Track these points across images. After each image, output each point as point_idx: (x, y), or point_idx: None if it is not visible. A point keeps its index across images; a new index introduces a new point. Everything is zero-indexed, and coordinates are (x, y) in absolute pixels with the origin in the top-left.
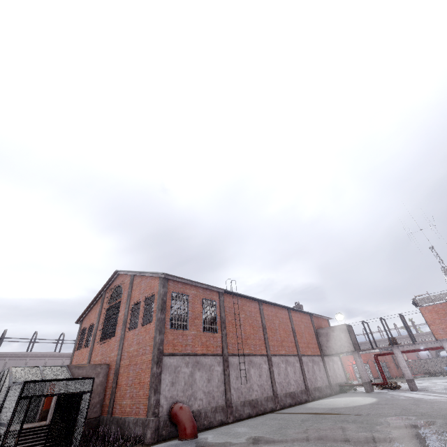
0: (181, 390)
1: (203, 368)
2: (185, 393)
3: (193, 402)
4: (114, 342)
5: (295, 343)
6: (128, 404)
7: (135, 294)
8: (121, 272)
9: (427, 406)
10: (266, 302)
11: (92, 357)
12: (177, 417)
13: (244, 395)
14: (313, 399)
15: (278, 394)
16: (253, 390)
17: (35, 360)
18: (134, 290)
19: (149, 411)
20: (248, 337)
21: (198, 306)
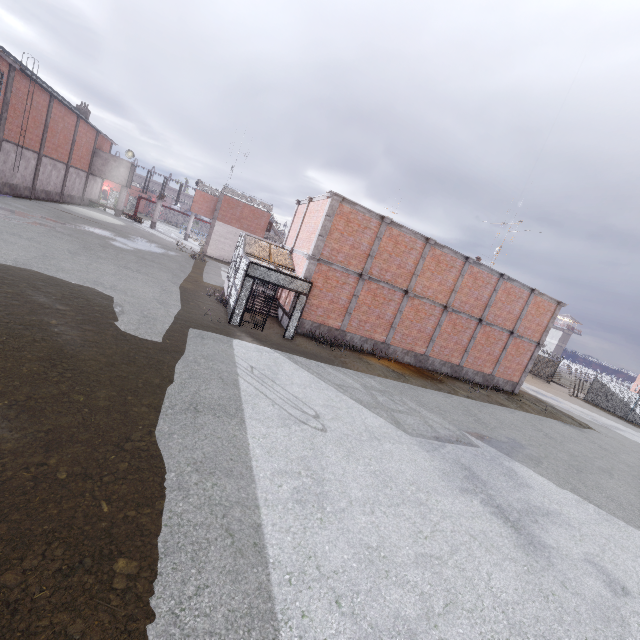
0: None
1: None
2: None
3: None
4: None
5: (69, 153)
6: None
7: None
8: None
9: (157, 239)
10: (61, 102)
11: None
12: None
13: (7, 178)
14: (64, 203)
15: (36, 188)
16: (16, 178)
17: None
18: None
19: None
20: (27, 130)
21: None
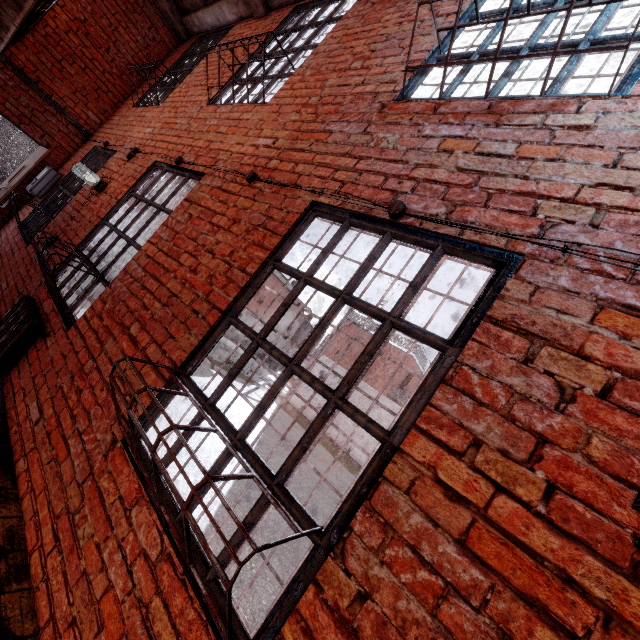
0: None
1: None
2: None
3: None
4: None
5: None
6: None
7: None
8: None
9: None
10: None
11: None
12: None
13: None
14: None
15: None
16: None
17: None
18: None
19: None
20: None
21: None
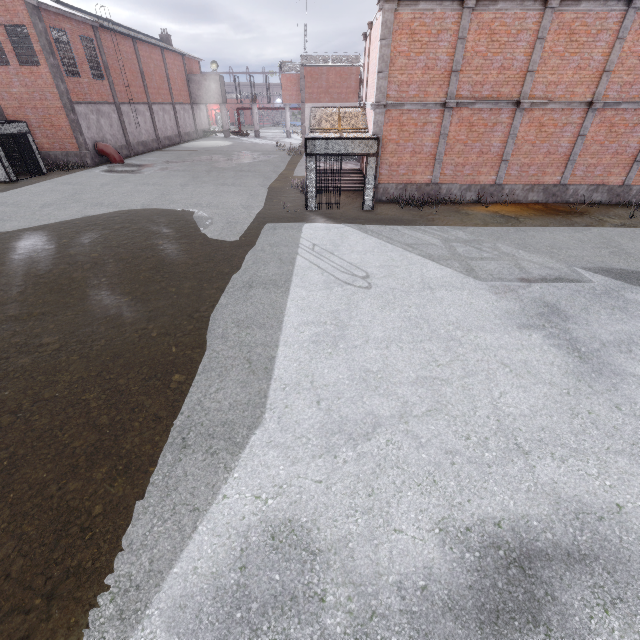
0: (96, 133)
1: (104, 116)
2: (99, 136)
3: (106, 142)
4: None
5: (169, 92)
6: (44, 142)
7: None
8: None
9: (259, 147)
10: (141, 40)
11: None
12: (105, 151)
13: (137, 138)
14: (184, 142)
15: (160, 138)
16: (143, 135)
17: None
18: None
19: (81, 147)
20: (130, 85)
21: (80, 47)
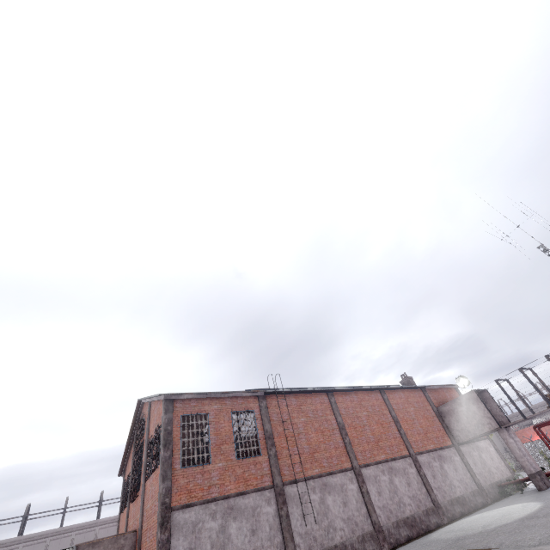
0: None
1: (242, 514)
2: None
3: None
4: (140, 498)
5: (401, 439)
6: None
7: (151, 427)
8: (143, 401)
9: None
10: (338, 391)
11: (128, 522)
12: None
13: (319, 542)
14: (452, 520)
15: (382, 525)
16: (336, 530)
17: (106, 528)
18: (150, 422)
19: None
20: (315, 449)
21: (226, 424)
